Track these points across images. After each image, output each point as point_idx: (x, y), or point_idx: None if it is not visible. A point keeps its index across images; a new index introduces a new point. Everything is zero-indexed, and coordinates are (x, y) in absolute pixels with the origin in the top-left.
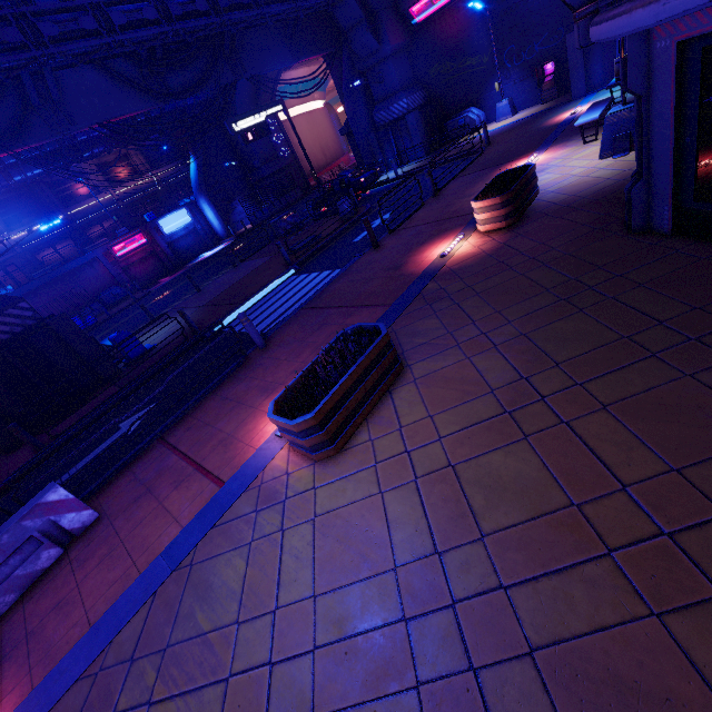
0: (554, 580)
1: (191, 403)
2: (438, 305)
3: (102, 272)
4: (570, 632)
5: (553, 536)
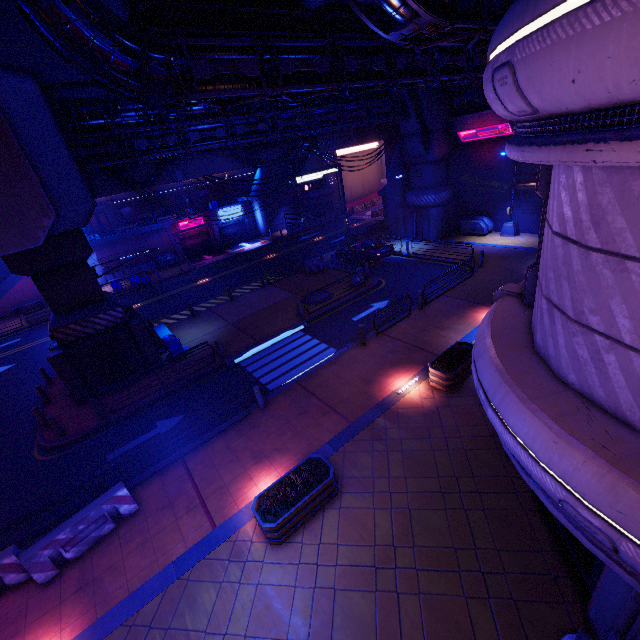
0: None
1: (208, 439)
2: (377, 445)
3: (165, 239)
4: None
5: None
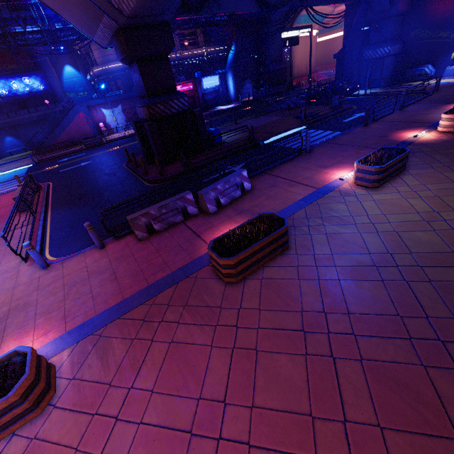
0: None
1: (277, 164)
2: (417, 154)
3: None
4: None
5: None
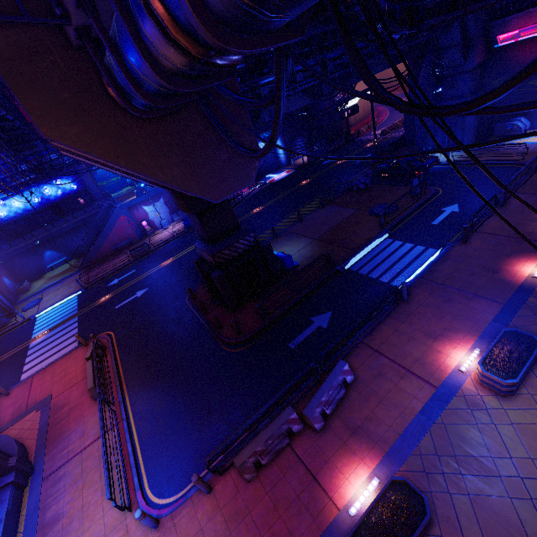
0: None
1: (374, 326)
2: None
3: None
4: None
5: None
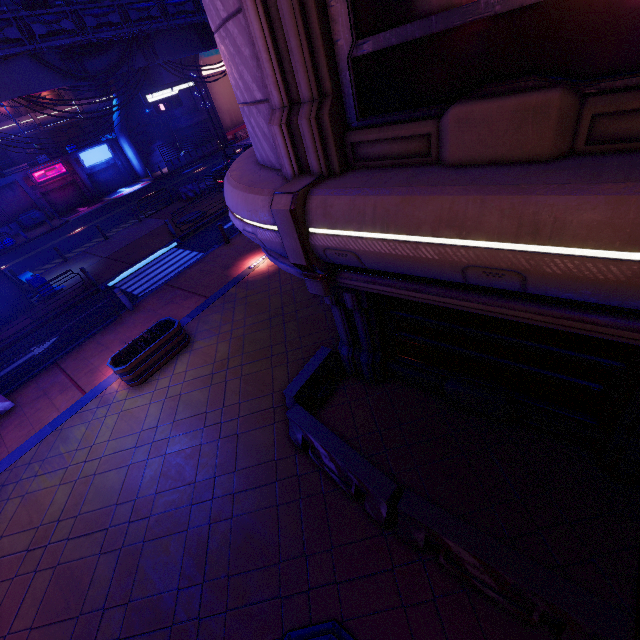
0: (184, 435)
1: (79, 343)
2: (227, 305)
3: (22, 195)
4: (178, 449)
5: (193, 422)
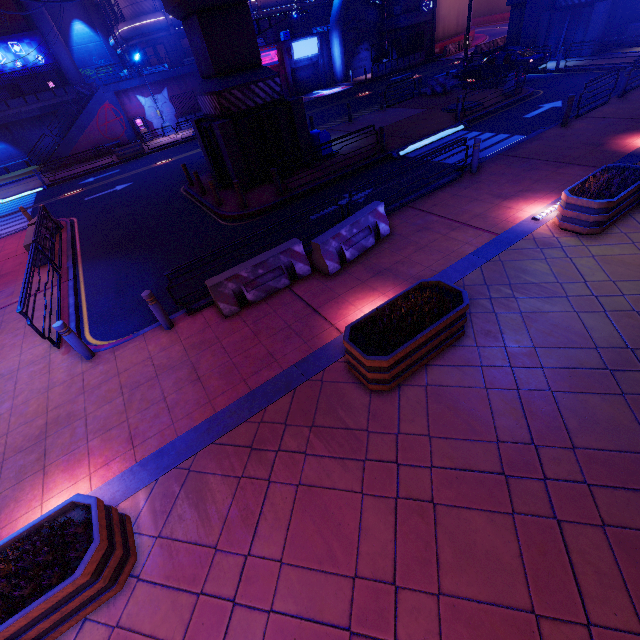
0: None
1: (427, 191)
2: None
3: None
4: None
5: None
